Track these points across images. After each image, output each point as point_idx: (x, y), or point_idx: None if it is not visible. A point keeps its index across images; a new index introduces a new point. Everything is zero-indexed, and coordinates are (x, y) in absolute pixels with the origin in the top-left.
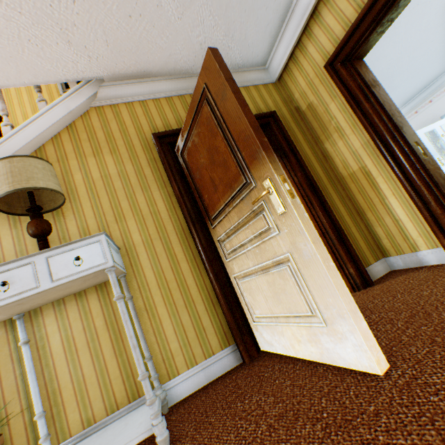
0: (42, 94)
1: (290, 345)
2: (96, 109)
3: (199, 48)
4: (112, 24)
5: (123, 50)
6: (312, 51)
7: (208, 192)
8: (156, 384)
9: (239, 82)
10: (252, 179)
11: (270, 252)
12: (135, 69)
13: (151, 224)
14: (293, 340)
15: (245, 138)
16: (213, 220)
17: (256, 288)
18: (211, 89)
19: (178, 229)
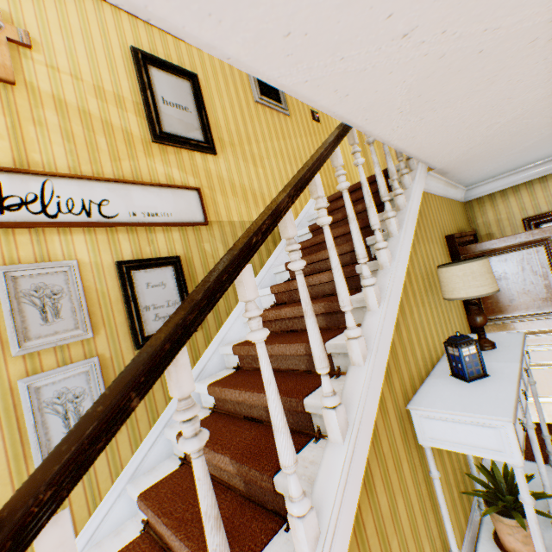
0: (237, 87)
1: (547, 415)
2: (422, 193)
3: (476, 171)
4: (491, 149)
5: (467, 160)
6: (512, 202)
7: (496, 299)
8: None
9: (456, 195)
10: None
11: None
12: (449, 170)
13: (458, 316)
14: None
15: None
16: None
17: None
18: None
19: (465, 322)
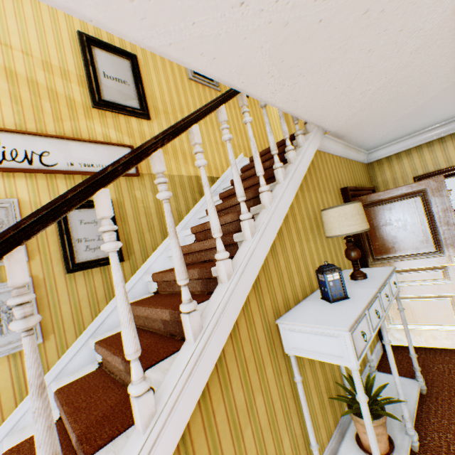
0: (173, 67)
1: (424, 340)
2: (318, 152)
3: (370, 136)
4: (375, 115)
5: (357, 125)
6: (405, 163)
7: (382, 242)
8: (372, 364)
9: (358, 157)
10: (444, 252)
11: (436, 290)
12: (344, 134)
13: None
14: (428, 337)
15: (449, 231)
16: (374, 259)
17: (406, 307)
18: (430, 194)
19: None
